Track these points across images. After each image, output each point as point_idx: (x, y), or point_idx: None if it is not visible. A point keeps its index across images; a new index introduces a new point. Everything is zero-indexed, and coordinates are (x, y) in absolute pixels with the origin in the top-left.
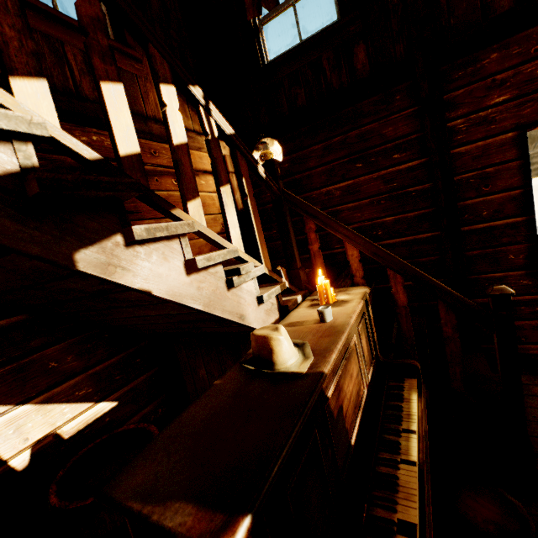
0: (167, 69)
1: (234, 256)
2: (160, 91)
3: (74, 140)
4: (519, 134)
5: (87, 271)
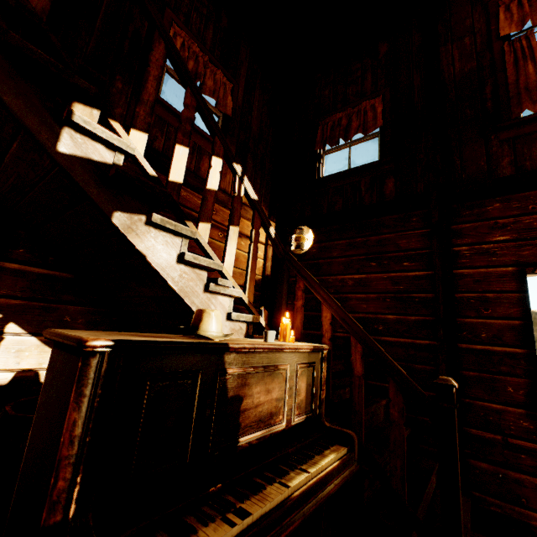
0: (222, 151)
1: (218, 269)
2: (211, 159)
3: (147, 163)
4: (519, 270)
5: (116, 223)
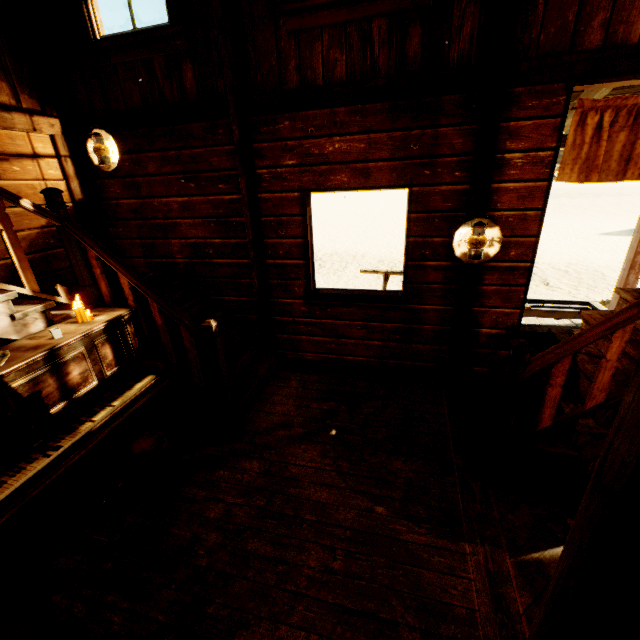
0: None
1: None
2: None
3: None
4: (302, 196)
5: None
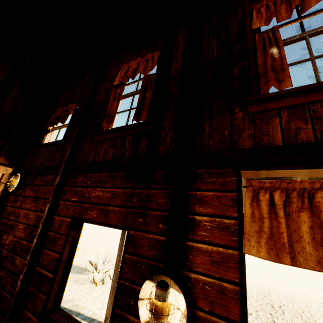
0: None
1: None
2: None
3: None
4: (71, 221)
5: None
